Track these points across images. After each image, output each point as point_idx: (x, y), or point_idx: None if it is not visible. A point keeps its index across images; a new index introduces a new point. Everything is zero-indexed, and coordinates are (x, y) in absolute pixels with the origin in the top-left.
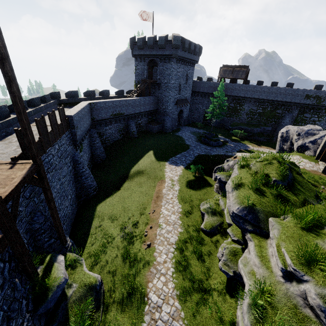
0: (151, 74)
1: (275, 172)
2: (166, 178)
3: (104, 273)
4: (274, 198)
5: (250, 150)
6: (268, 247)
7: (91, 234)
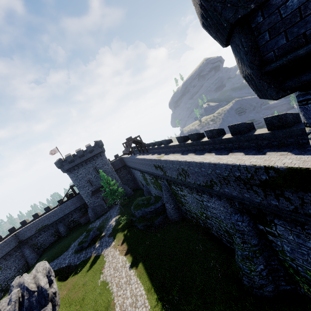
0: None
1: None
2: None
3: None
4: None
5: (98, 256)
6: None
7: None
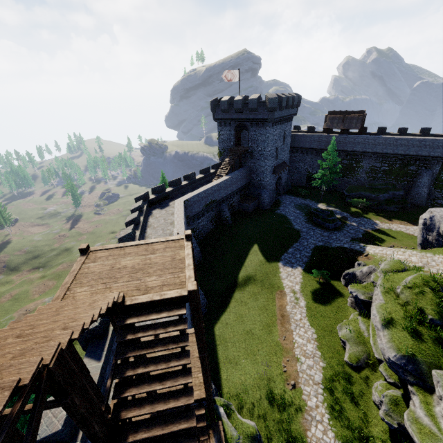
0: (239, 140)
1: (430, 307)
2: (286, 288)
3: (254, 418)
4: (433, 343)
5: (379, 230)
6: (436, 404)
7: (222, 368)
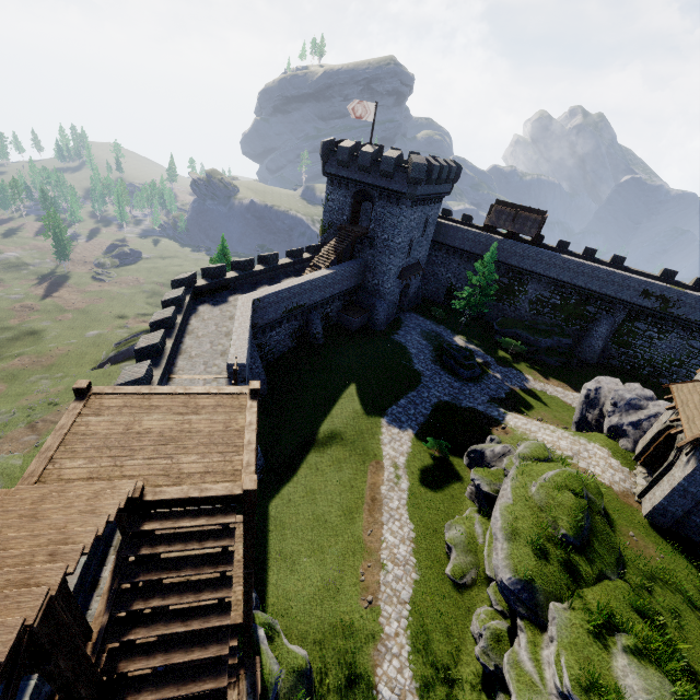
0: (356, 214)
1: (566, 519)
2: (385, 458)
3: (307, 643)
4: (560, 567)
5: (529, 390)
6: (545, 646)
7: (272, 567)
